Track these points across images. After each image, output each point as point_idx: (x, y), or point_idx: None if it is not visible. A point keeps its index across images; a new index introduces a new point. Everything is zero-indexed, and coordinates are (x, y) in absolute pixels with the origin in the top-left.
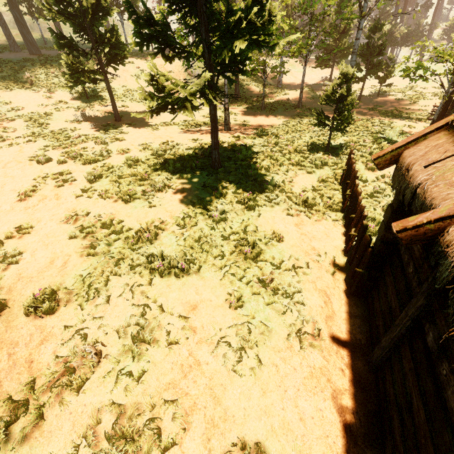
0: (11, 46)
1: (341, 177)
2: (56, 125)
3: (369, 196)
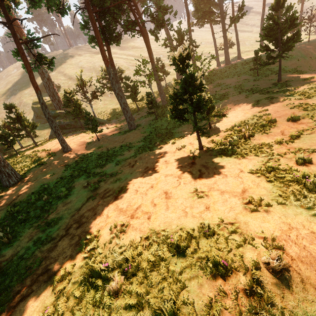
0: (217, 64)
1: None
2: (247, 88)
3: None
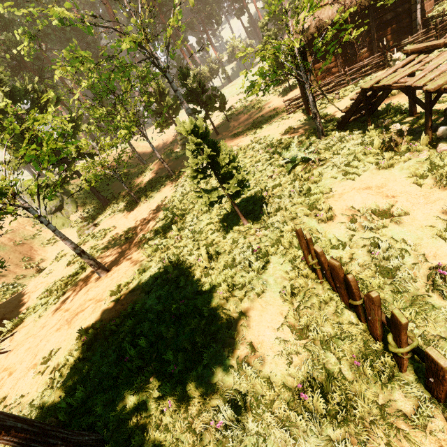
0: None
1: (309, 267)
2: None
3: (383, 276)
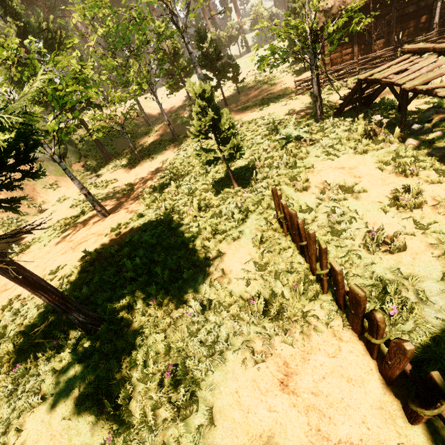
0: None
1: (279, 223)
2: None
3: (332, 234)
